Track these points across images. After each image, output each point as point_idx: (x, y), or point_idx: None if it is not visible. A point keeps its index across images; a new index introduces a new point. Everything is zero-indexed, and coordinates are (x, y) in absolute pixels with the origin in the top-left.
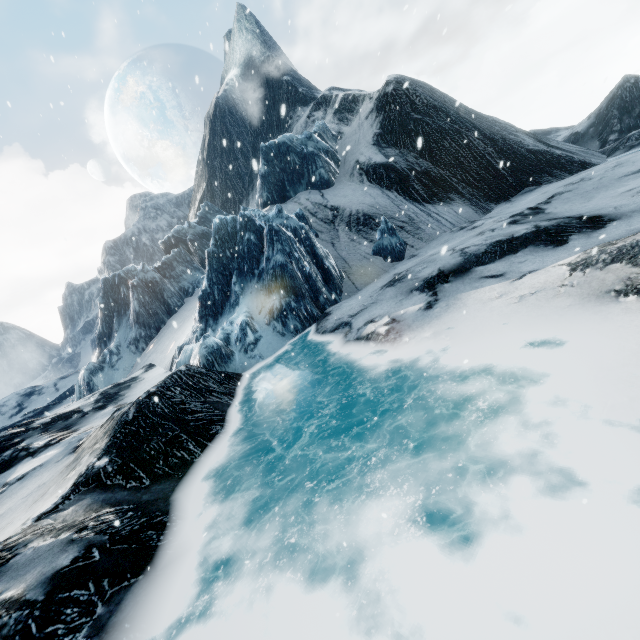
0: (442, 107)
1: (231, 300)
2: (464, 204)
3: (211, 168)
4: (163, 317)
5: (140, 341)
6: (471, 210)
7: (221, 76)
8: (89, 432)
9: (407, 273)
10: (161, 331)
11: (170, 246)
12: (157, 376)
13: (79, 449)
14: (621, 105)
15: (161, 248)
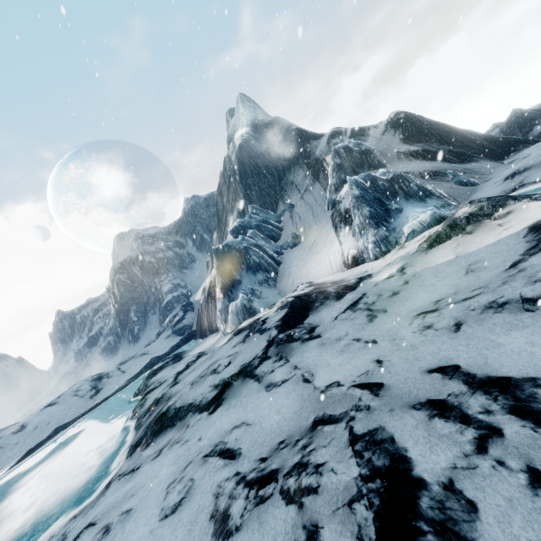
0: (438, 122)
1: (393, 212)
2: (486, 161)
3: (246, 185)
4: (275, 266)
5: (269, 280)
6: (494, 163)
7: (228, 135)
8: (409, 253)
9: (528, 166)
10: (282, 272)
11: (238, 232)
12: (339, 275)
13: (444, 241)
14: (517, 123)
15: (231, 234)
